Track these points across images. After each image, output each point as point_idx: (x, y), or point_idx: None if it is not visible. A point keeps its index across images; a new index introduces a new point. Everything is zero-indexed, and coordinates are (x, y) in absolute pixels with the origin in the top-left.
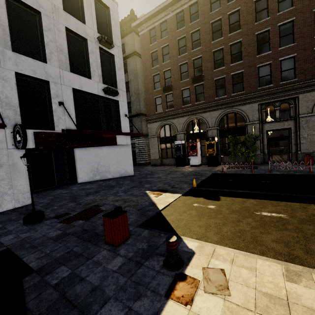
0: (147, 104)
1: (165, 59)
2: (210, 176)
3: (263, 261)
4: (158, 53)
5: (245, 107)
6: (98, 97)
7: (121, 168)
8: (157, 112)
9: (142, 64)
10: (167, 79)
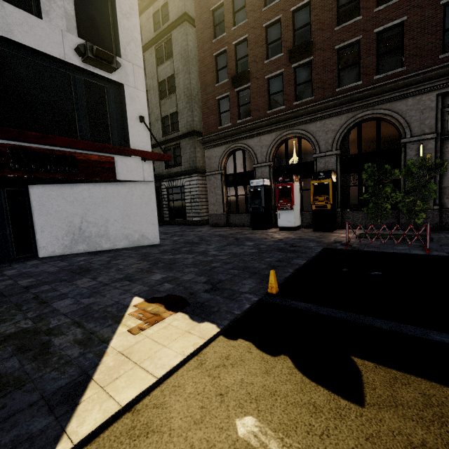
0: (204, 112)
1: (238, 19)
2: (318, 257)
3: None
4: (225, 9)
5: (405, 103)
6: (68, 68)
7: (133, 229)
8: (222, 126)
9: (196, 35)
10: (241, 60)
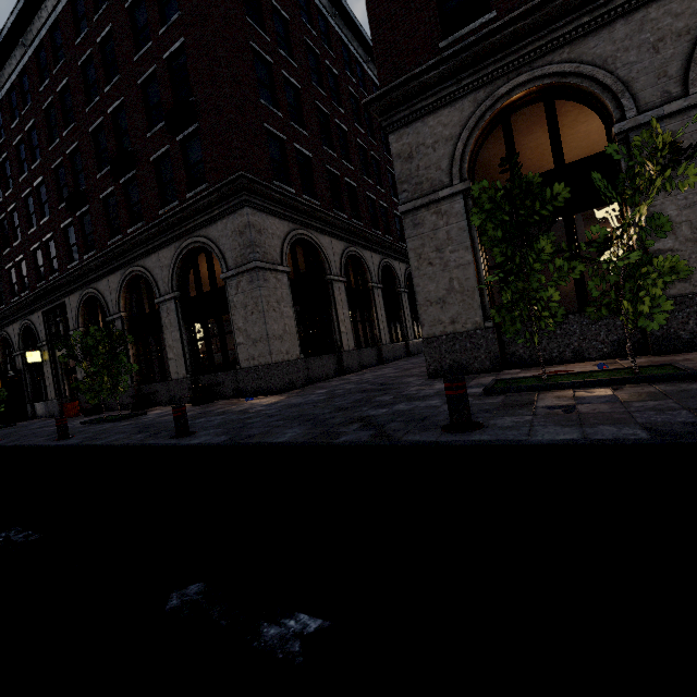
0: None
1: None
2: None
3: None
4: None
5: (35, 316)
6: None
7: None
8: None
9: None
10: None
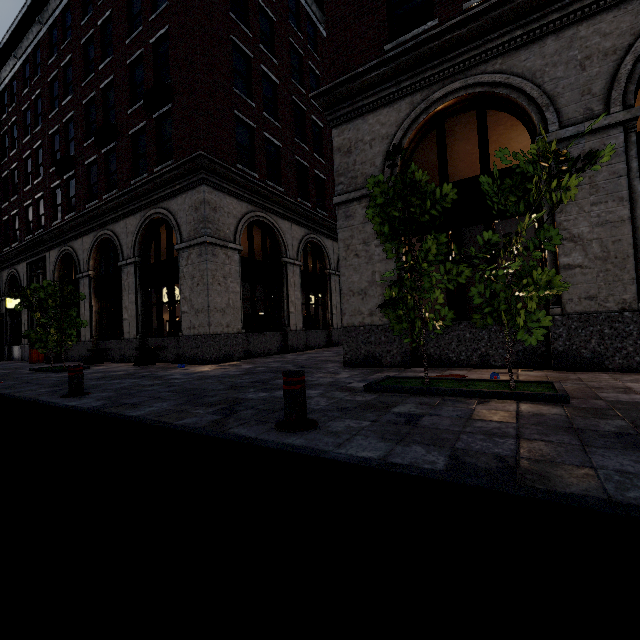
0: None
1: None
2: None
3: None
4: None
5: (20, 266)
6: None
7: None
8: None
9: None
10: None
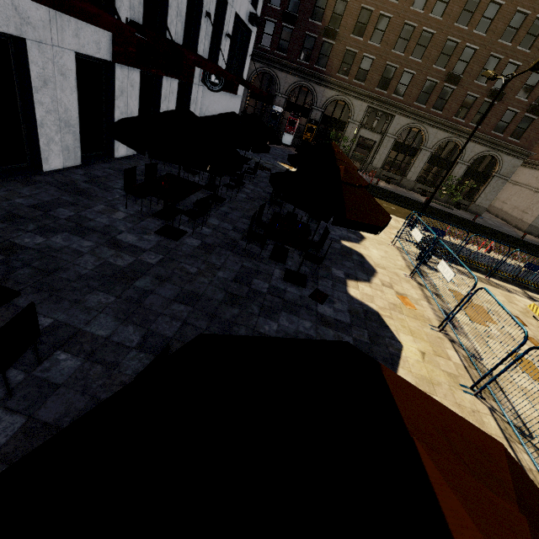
0: None
1: None
2: None
3: None
4: None
5: (357, 102)
6: (241, 22)
7: None
8: (262, 46)
9: None
10: None
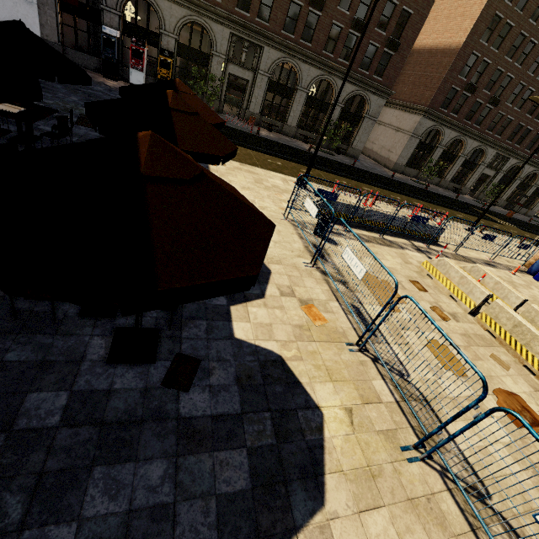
0: None
1: None
2: None
3: (233, 162)
4: None
5: (217, 27)
6: None
7: None
8: None
9: None
10: None
